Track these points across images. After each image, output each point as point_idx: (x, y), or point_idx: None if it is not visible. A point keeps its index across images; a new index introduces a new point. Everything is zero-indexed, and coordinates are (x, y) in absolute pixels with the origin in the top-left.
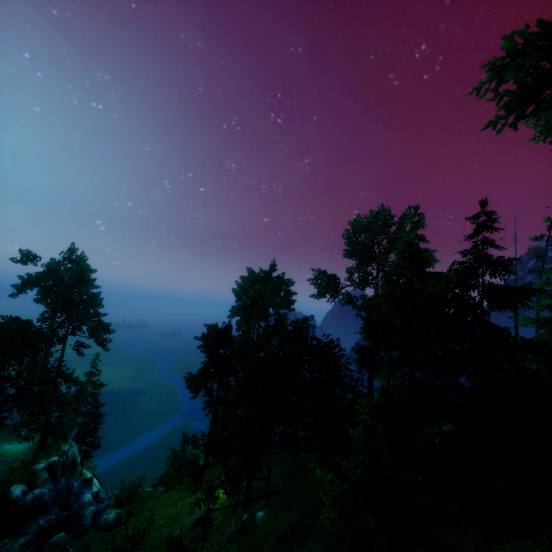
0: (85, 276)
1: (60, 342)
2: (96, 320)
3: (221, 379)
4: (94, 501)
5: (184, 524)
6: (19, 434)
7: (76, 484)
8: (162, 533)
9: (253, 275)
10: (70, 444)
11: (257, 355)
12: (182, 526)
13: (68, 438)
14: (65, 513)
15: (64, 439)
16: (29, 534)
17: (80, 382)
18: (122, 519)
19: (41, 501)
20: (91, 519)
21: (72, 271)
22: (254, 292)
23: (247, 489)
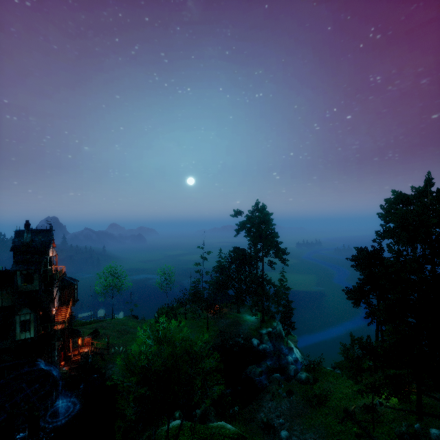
0: (267, 218)
1: (260, 261)
2: (276, 247)
3: (378, 296)
4: (295, 363)
5: (358, 405)
6: (252, 311)
7: (284, 348)
8: (340, 403)
9: (399, 197)
10: (276, 323)
11: (408, 278)
12: (356, 406)
13: (275, 319)
14: (279, 363)
15: (273, 319)
16: (263, 367)
17: (276, 285)
18: (310, 381)
19: (267, 352)
20: (293, 373)
21: (258, 217)
22: (398, 216)
23: (418, 402)
